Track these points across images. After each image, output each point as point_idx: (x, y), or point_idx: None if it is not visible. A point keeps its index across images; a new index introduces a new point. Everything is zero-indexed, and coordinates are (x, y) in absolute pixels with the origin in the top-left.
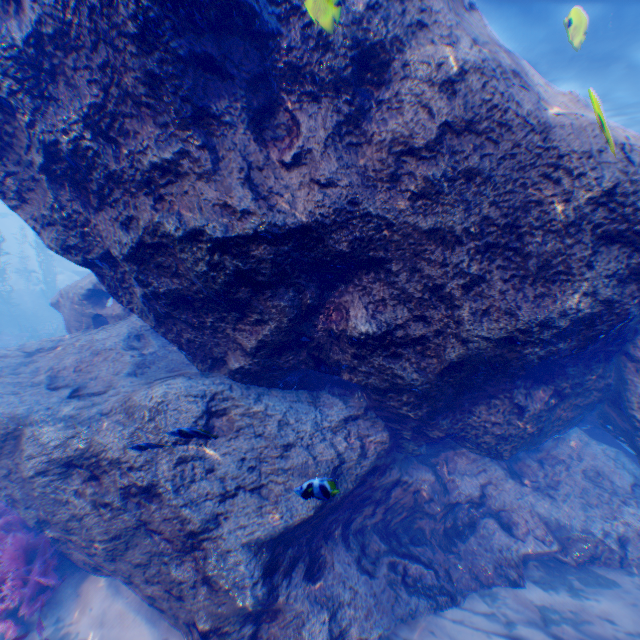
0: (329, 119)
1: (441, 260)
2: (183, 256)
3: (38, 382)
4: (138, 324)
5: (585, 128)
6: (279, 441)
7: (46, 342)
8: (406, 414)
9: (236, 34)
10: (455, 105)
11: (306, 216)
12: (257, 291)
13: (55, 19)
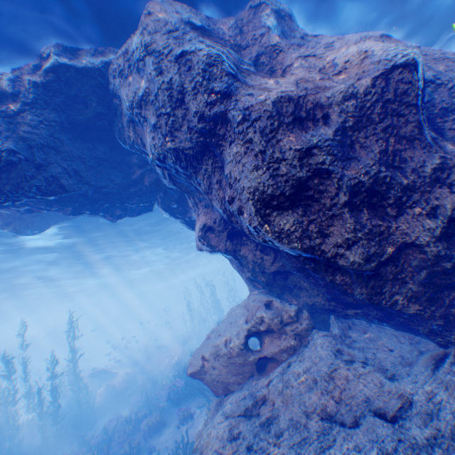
0: None
1: None
2: None
3: (324, 428)
4: (325, 341)
5: None
6: None
7: (242, 401)
8: None
9: None
10: None
11: None
12: None
13: (352, 117)
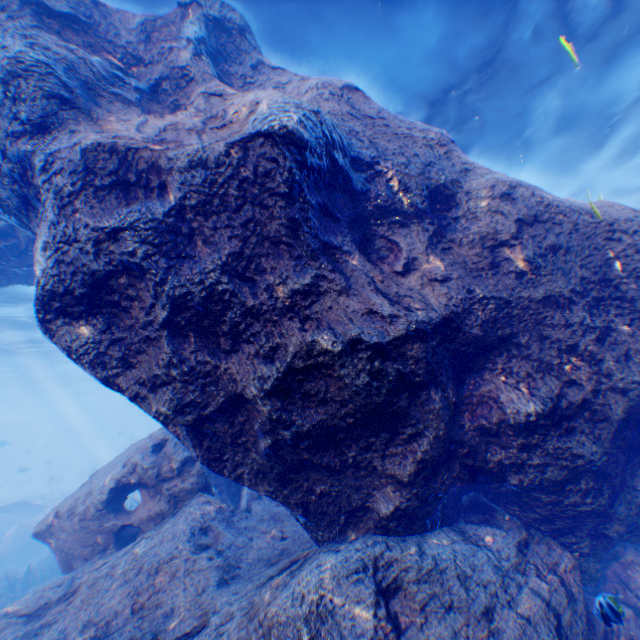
0: (420, 236)
1: (562, 322)
2: (342, 372)
3: None
4: (198, 513)
5: (611, 206)
6: (478, 610)
7: (52, 591)
8: (589, 511)
9: (338, 191)
10: (518, 208)
11: (441, 308)
12: (414, 395)
13: (200, 194)
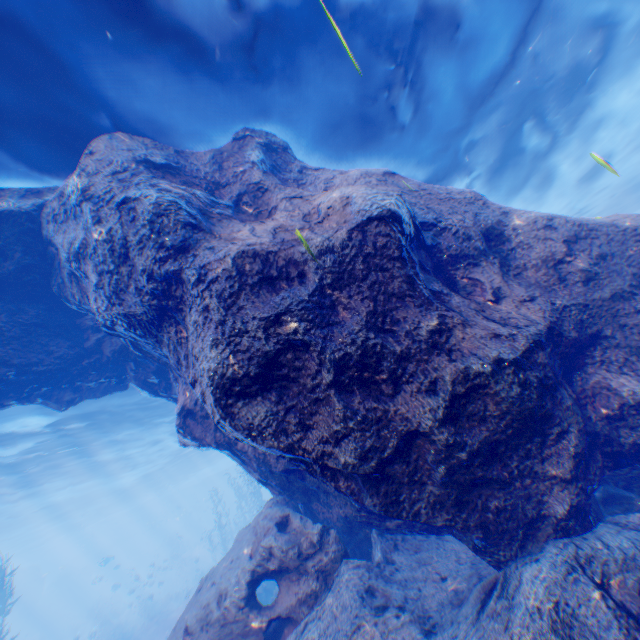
0: (492, 269)
1: (632, 310)
2: (497, 387)
3: None
4: (355, 578)
5: (625, 216)
6: None
7: None
8: None
9: (420, 248)
10: (559, 232)
11: (541, 320)
12: (551, 397)
13: (331, 273)
